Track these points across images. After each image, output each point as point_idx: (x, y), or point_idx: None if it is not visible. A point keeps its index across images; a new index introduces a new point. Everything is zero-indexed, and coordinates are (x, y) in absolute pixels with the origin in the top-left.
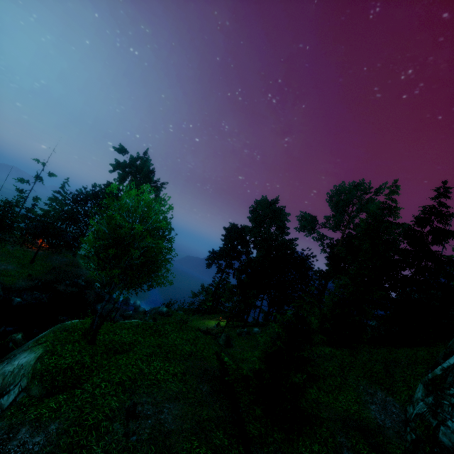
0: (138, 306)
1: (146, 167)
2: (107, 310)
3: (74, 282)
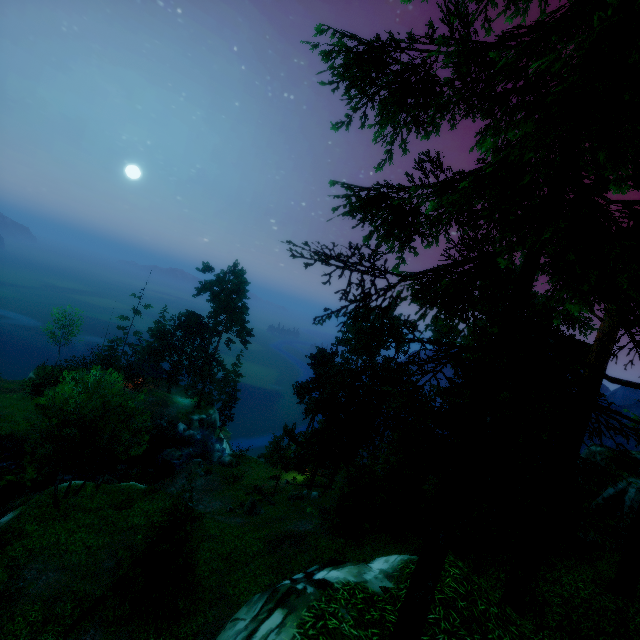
0: (217, 451)
1: (228, 287)
2: (172, 457)
3: (156, 423)
